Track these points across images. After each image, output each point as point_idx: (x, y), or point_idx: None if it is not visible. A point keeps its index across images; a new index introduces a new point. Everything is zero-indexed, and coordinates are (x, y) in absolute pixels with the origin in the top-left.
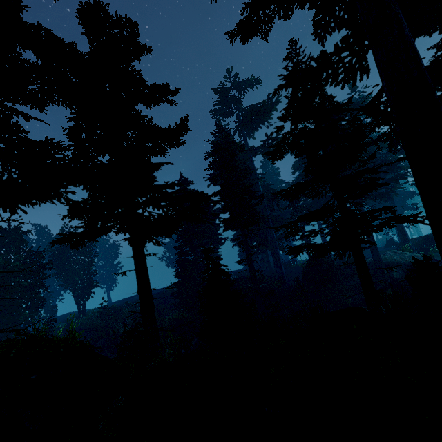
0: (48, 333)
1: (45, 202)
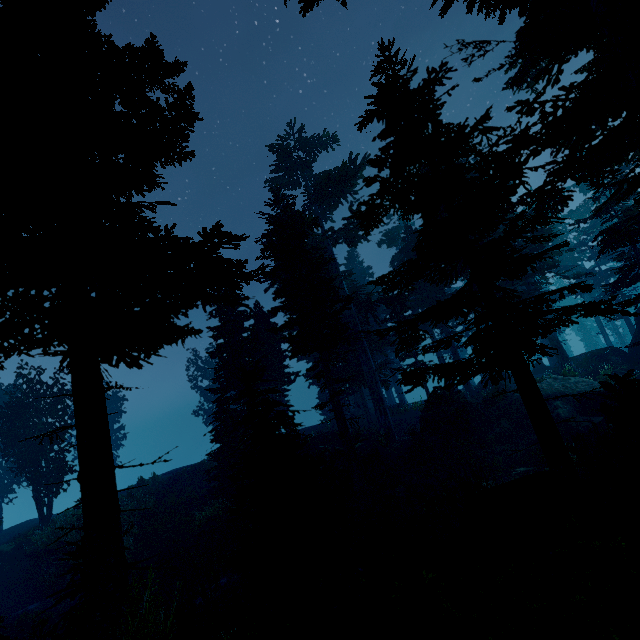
0: None
1: None
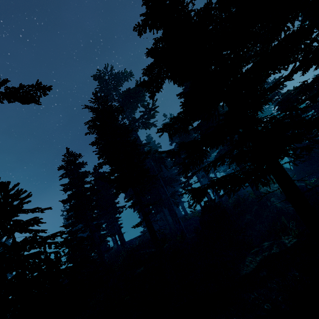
0: None
1: None
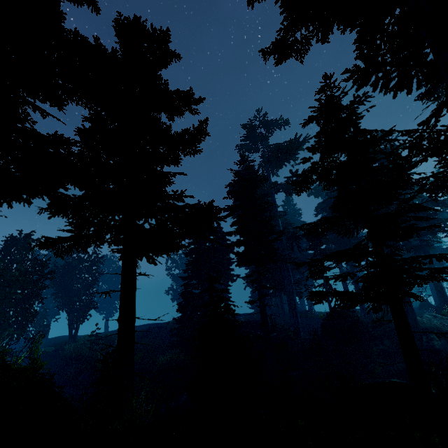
0: (6, 358)
1: (34, 197)
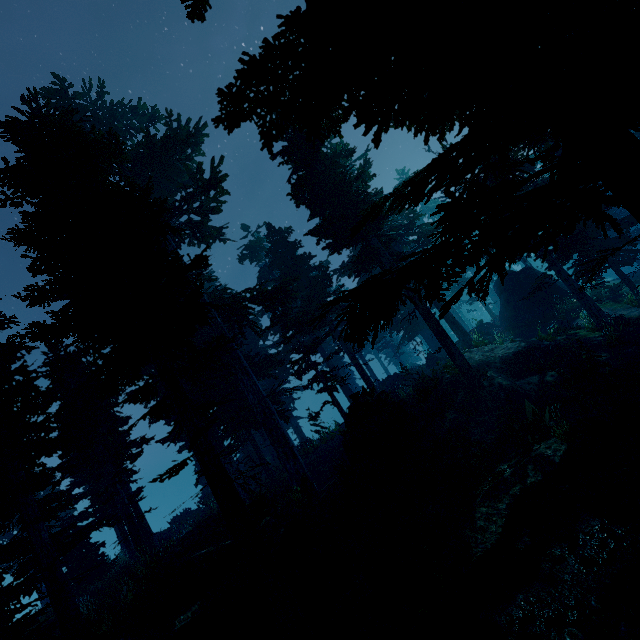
0: None
1: None
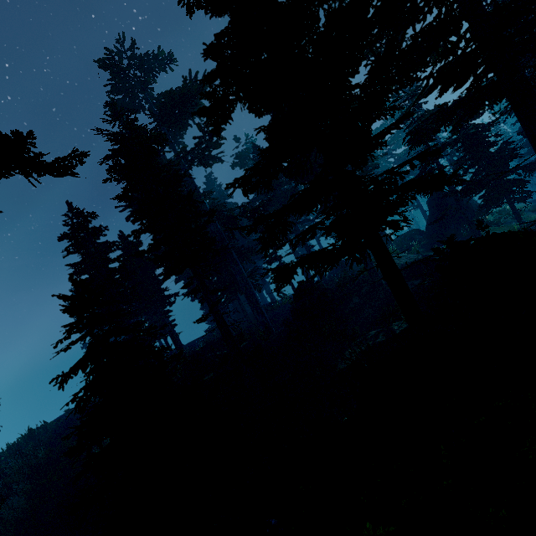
0: None
1: None
